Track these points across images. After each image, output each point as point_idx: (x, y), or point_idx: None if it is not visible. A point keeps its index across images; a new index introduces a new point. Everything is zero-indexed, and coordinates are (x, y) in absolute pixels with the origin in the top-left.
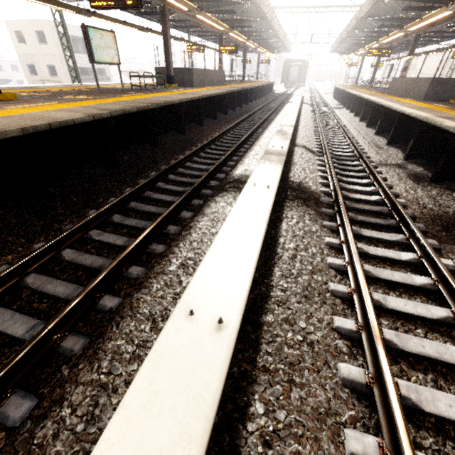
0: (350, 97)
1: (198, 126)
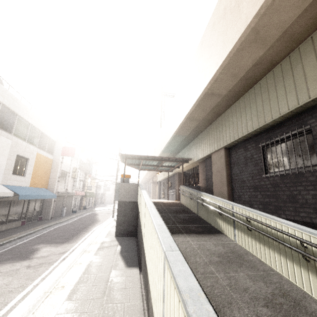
0: None
1: None
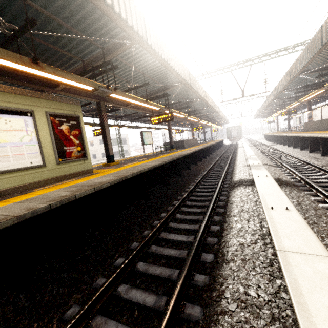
0: (280, 138)
1: (195, 165)
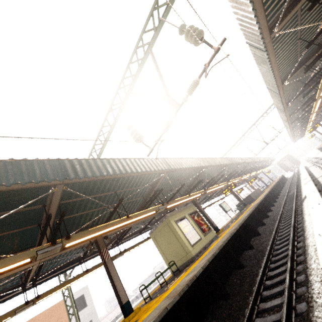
0: None
1: (273, 206)
